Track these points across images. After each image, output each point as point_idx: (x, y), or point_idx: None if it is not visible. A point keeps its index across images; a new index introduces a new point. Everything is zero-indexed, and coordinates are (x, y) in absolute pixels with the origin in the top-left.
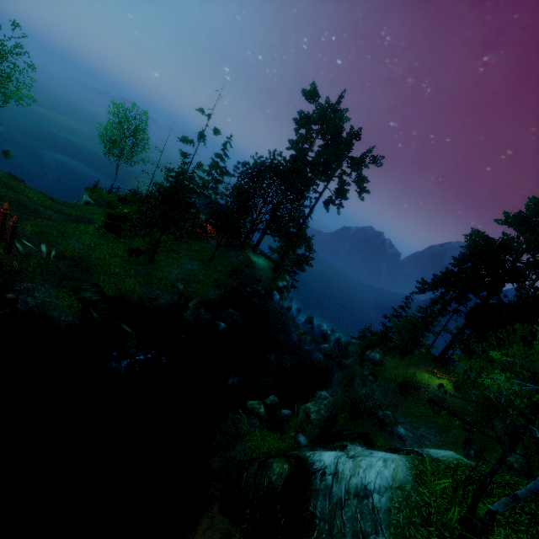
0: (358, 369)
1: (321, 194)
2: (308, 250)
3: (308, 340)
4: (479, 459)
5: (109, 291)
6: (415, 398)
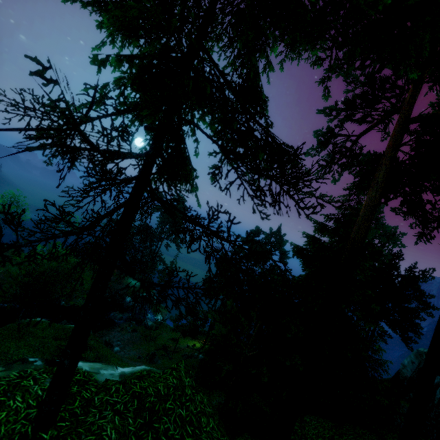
0: (125, 325)
1: (161, 242)
2: (152, 272)
3: (119, 316)
4: (139, 359)
5: None
6: (157, 345)
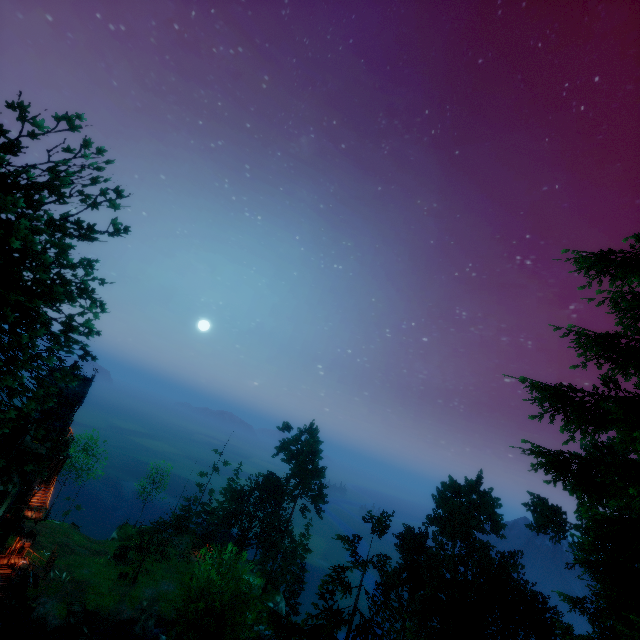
0: None
1: (295, 502)
2: (285, 560)
3: None
4: None
5: (90, 606)
6: None
